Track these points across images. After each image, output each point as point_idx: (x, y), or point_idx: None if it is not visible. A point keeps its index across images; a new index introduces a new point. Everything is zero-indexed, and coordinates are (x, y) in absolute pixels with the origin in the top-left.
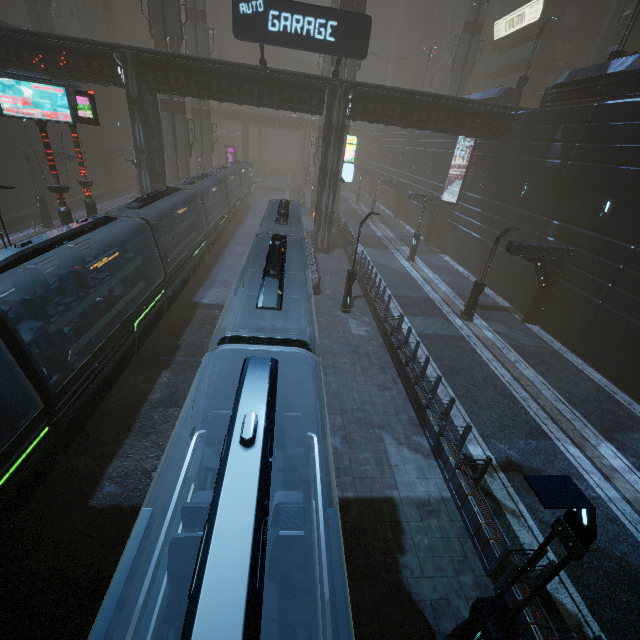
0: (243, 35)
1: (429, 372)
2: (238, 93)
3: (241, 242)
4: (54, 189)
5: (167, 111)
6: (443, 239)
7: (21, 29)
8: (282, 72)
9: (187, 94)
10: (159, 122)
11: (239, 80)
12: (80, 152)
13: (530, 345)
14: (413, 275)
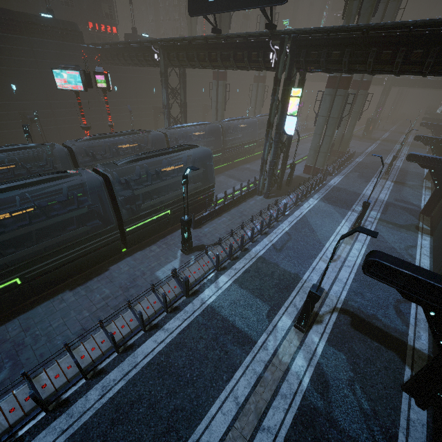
0: (194, 12)
1: (140, 351)
2: (210, 60)
3: (230, 174)
4: (83, 127)
5: (215, 79)
6: (440, 217)
7: (119, 42)
8: (239, 36)
9: (187, 66)
10: (185, 87)
11: (210, 49)
12: (108, 107)
13: (343, 429)
14: (327, 245)
